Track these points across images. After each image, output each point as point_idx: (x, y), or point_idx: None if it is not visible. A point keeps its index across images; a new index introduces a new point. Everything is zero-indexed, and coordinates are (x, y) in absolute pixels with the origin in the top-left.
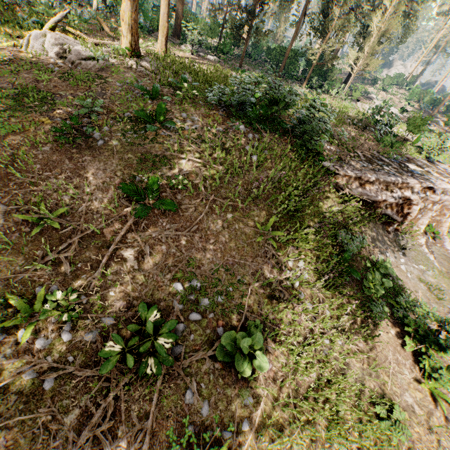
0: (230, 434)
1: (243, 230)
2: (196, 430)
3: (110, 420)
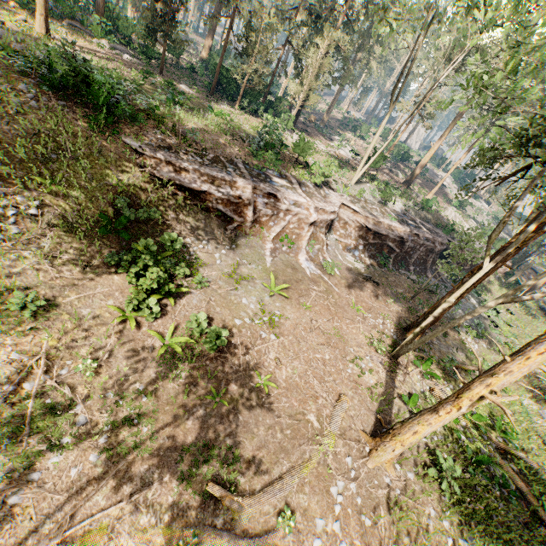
0: None
1: None
2: None
3: None
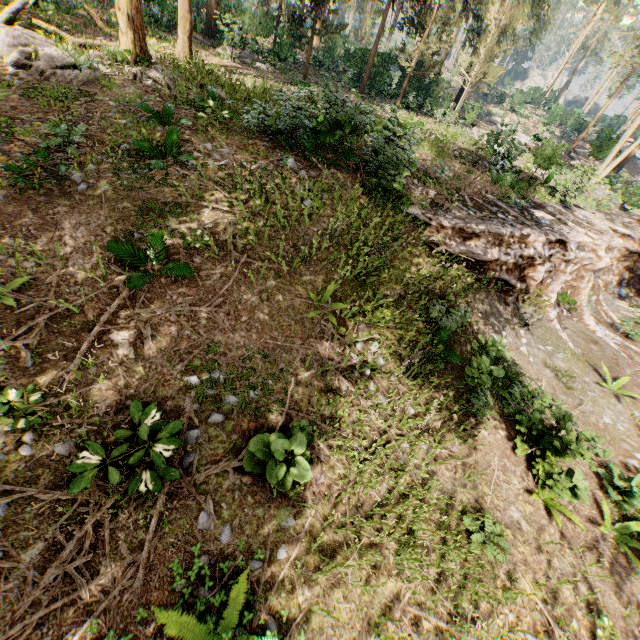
0: (260, 565)
1: (290, 302)
2: (212, 562)
3: (89, 554)
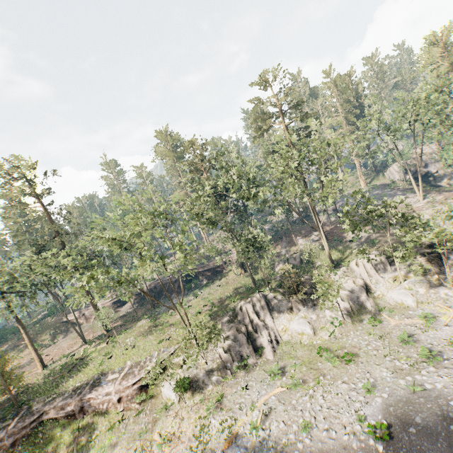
0: None
1: None
2: None
3: None
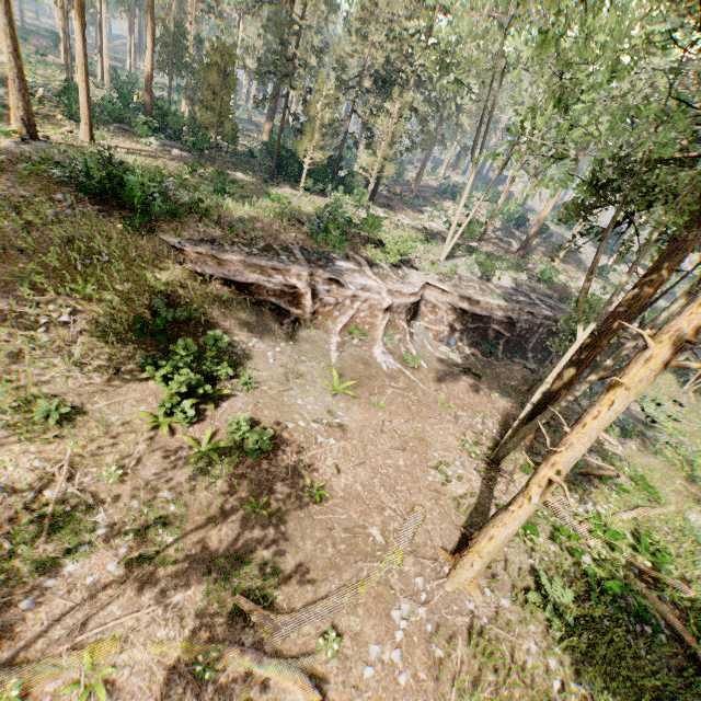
0: None
1: None
2: None
3: None
